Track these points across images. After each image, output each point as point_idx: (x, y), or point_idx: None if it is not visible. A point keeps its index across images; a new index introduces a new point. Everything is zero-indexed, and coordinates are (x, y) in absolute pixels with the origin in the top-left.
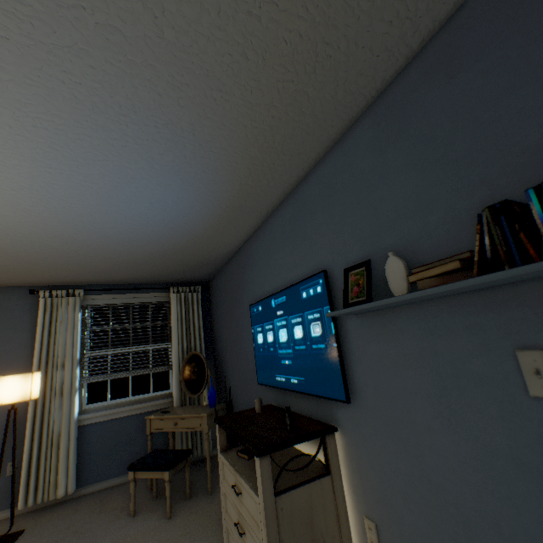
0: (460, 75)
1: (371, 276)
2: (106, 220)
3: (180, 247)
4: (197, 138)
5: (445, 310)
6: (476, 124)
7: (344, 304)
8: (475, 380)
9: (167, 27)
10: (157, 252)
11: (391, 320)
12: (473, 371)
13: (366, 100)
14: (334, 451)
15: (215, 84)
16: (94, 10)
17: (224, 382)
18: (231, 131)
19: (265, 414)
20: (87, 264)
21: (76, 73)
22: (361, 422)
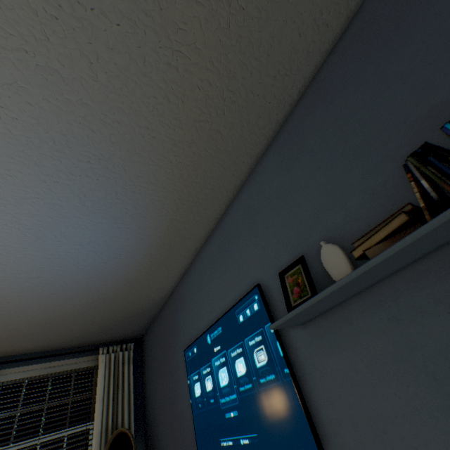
0: (334, 100)
1: (309, 270)
2: (32, 267)
3: (111, 295)
4: (127, 173)
5: (403, 287)
6: (361, 123)
7: (287, 308)
8: None
9: (101, 72)
10: (86, 304)
11: (344, 319)
12: None
13: (266, 138)
14: None
15: (142, 122)
16: (36, 54)
17: None
18: (158, 166)
19: None
20: (5, 327)
21: (14, 109)
22: None
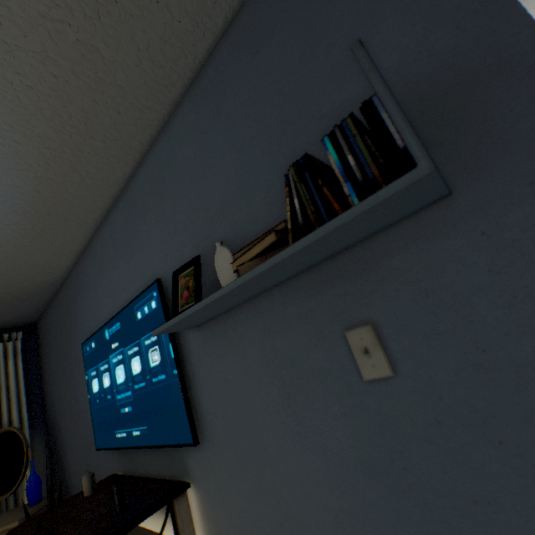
0: (262, 50)
1: (201, 274)
2: None
3: None
4: None
5: (280, 300)
6: (281, 97)
7: (172, 314)
8: (316, 376)
9: None
10: None
11: (231, 325)
12: (312, 366)
13: (182, 80)
14: (187, 518)
15: None
16: None
17: (60, 459)
18: None
19: (97, 495)
20: None
21: None
22: (214, 466)
